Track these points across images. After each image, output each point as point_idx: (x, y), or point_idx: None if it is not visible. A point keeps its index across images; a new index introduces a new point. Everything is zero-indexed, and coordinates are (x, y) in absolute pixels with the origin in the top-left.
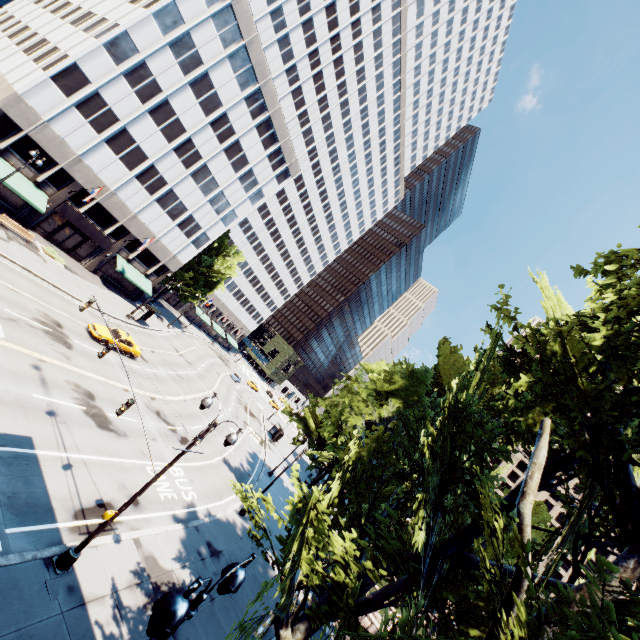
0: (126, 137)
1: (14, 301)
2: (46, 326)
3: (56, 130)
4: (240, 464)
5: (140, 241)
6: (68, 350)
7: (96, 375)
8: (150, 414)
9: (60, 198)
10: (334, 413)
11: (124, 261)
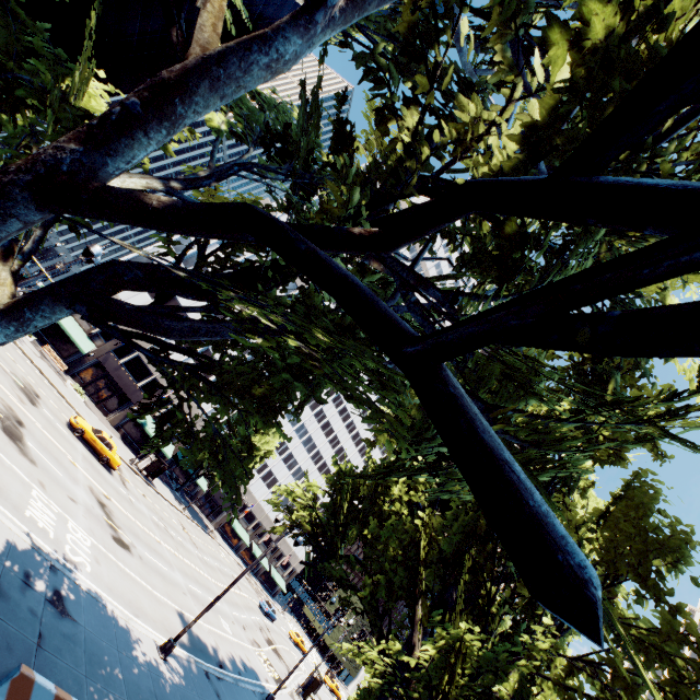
0: (175, 303)
1: (5, 358)
2: (22, 384)
3: (119, 295)
4: (211, 644)
5: (170, 397)
6: (29, 402)
7: (45, 430)
8: (89, 494)
9: (106, 349)
10: (191, 169)
11: (150, 417)
